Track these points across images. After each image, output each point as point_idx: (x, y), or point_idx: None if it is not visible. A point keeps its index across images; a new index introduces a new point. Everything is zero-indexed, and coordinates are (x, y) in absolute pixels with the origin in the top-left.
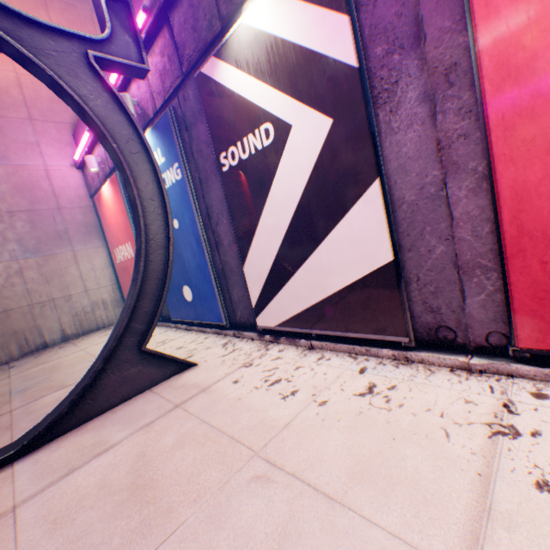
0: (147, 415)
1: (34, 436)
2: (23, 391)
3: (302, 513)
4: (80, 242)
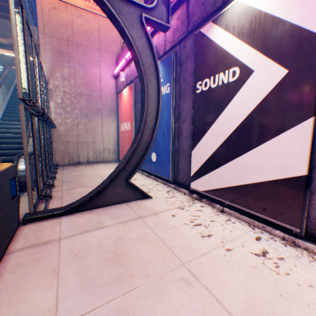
0: (123, 216)
1: (72, 207)
2: (68, 182)
3: (211, 315)
4: (106, 116)
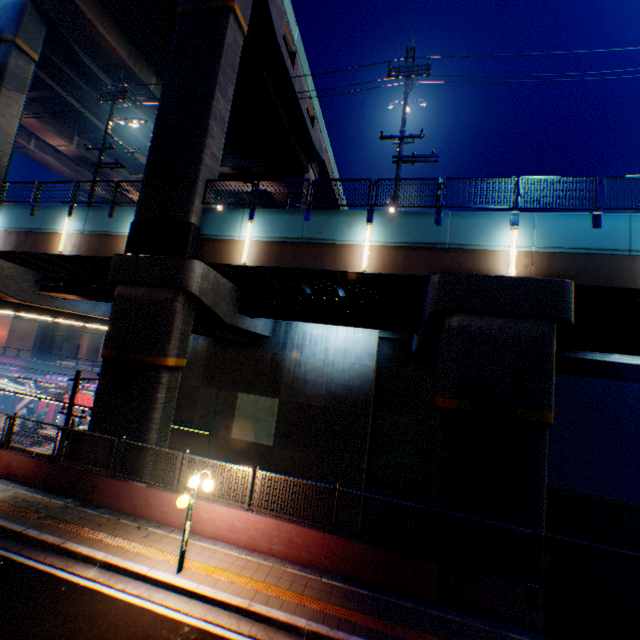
0: None
1: None
2: None
3: None
4: None
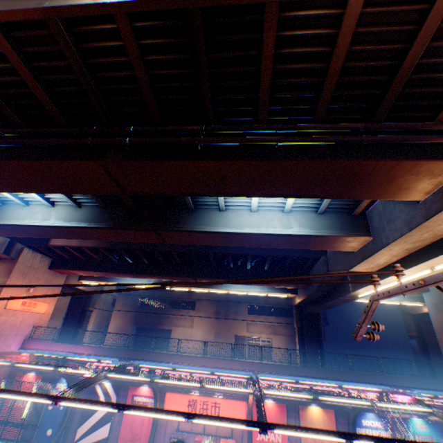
0: None
1: None
2: None
3: None
4: None
